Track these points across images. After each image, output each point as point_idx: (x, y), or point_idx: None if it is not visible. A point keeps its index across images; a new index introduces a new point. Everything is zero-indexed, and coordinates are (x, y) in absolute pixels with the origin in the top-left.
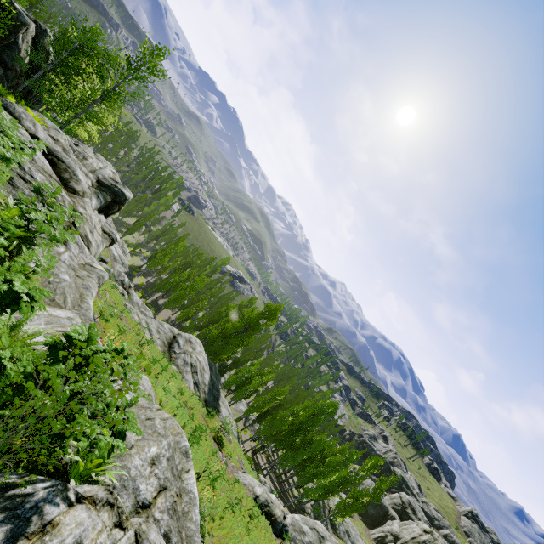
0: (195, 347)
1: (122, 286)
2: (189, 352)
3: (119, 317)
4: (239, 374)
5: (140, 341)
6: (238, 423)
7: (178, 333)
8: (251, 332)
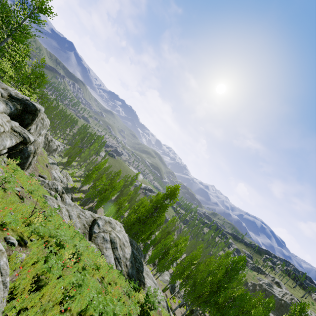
0: (114, 226)
1: (56, 192)
2: (108, 230)
3: (18, 195)
4: (158, 248)
5: (32, 211)
6: (166, 292)
7: (98, 216)
8: (160, 211)
